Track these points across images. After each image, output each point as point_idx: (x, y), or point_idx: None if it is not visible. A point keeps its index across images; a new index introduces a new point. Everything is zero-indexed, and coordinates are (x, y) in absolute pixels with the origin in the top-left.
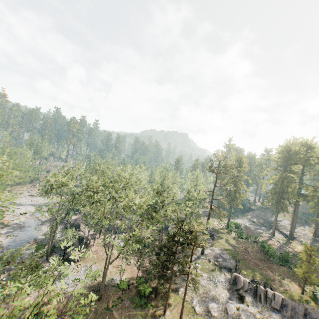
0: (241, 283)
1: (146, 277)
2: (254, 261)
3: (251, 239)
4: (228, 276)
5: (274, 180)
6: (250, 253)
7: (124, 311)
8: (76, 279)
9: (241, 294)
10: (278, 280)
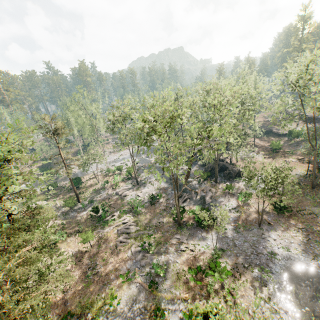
0: None
1: (317, 165)
2: None
3: None
4: None
5: None
6: None
7: None
8: None
9: None
10: None
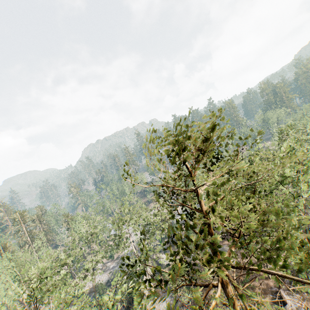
0: None
1: None
2: None
3: None
4: None
5: None
6: None
7: None
8: None
9: None
10: None
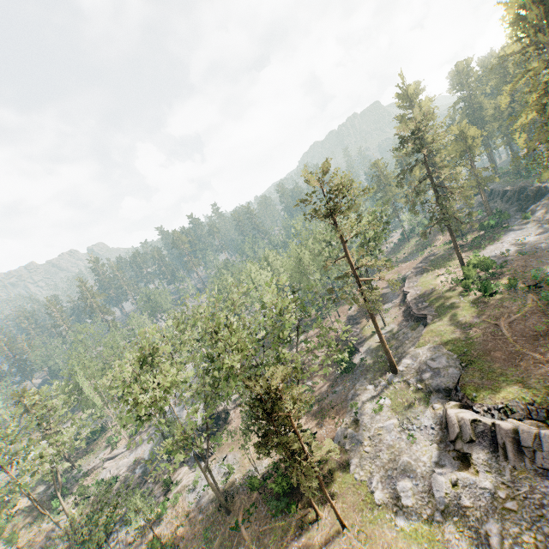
0: (453, 428)
1: None
2: (513, 348)
3: (528, 282)
4: (440, 411)
5: (533, 106)
6: (504, 330)
7: (259, 526)
8: (207, 485)
9: (461, 451)
10: None
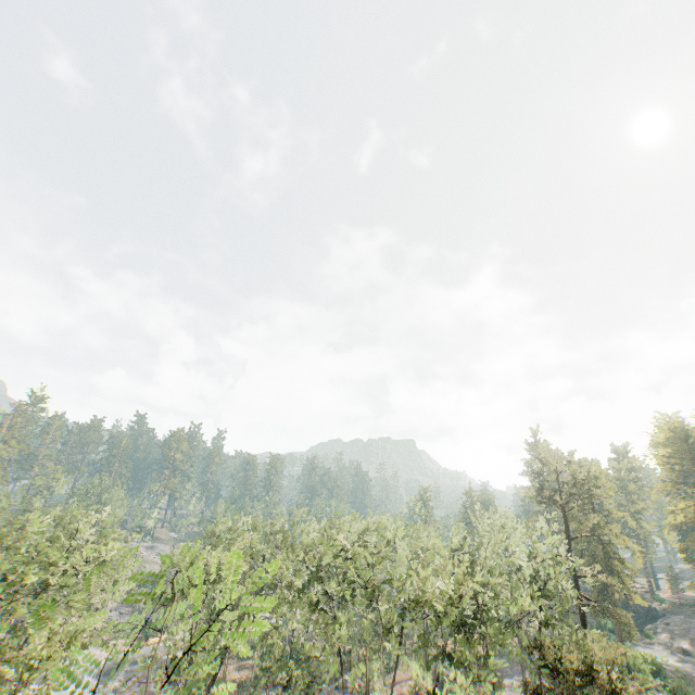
0: None
1: None
2: None
3: None
4: None
5: (687, 511)
6: None
7: None
8: None
9: None
10: None
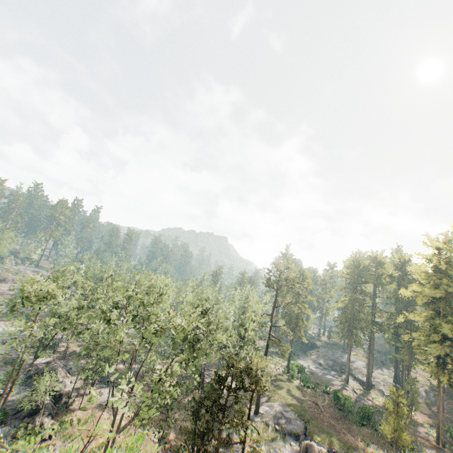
0: None
1: None
2: (329, 420)
3: (321, 389)
4: (296, 446)
5: (344, 302)
6: (322, 409)
7: None
8: None
9: None
10: (362, 447)
